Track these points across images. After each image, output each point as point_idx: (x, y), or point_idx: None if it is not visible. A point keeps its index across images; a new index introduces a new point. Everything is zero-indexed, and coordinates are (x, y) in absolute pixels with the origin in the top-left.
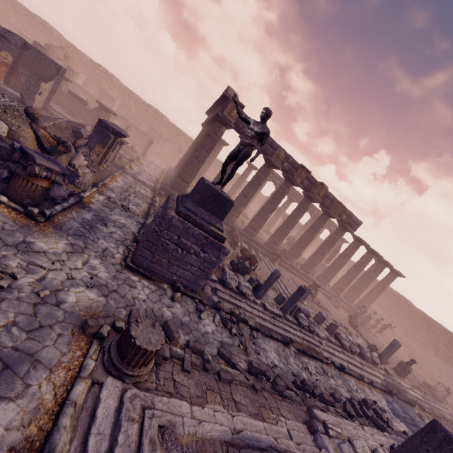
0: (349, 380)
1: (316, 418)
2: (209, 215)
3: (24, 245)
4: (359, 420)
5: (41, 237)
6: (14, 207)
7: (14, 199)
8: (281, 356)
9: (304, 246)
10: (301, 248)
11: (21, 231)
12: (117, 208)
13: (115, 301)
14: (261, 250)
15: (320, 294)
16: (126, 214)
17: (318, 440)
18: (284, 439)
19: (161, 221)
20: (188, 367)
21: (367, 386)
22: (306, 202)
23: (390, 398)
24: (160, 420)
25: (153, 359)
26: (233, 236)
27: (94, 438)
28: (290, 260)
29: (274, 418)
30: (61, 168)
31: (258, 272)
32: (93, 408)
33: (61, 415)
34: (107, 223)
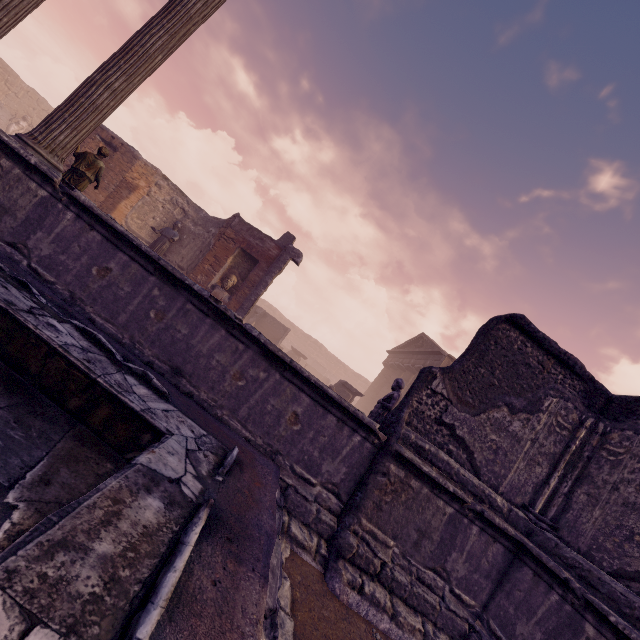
0: None
1: None
2: None
3: None
4: None
5: None
6: None
7: None
8: None
9: None
10: None
11: None
12: None
13: None
14: None
15: None
16: None
17: None
18: None
19: None
20: None
21: None
22: None
23: None
24: None
25: None
26: None
27: None
28: None
29: None
30: None
31: None
32: None
33: None
34: None
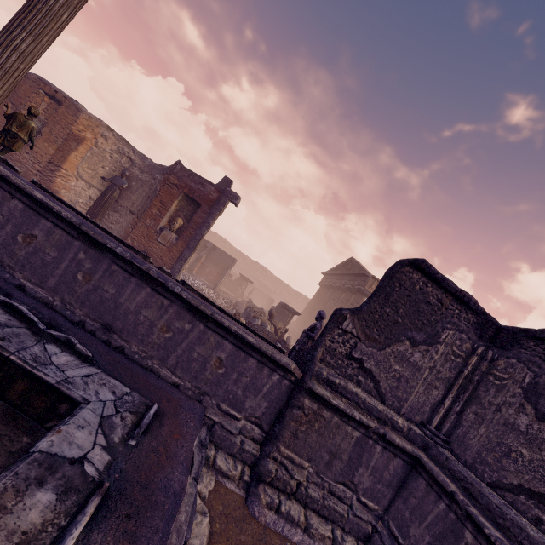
0: None
1: None
2: None
3: None
4: None
5: None
6: None
7: None
8: None
9: None
10: None
11: None
12: None
13: None
14: None
15: None
16: None
17: None
18: None
19: None
20: None
21: None
22: None
23: None
24: None
25: None
26: None
27: None
28: None
29: None
30: None
31: None
32: None
33: None
34: None
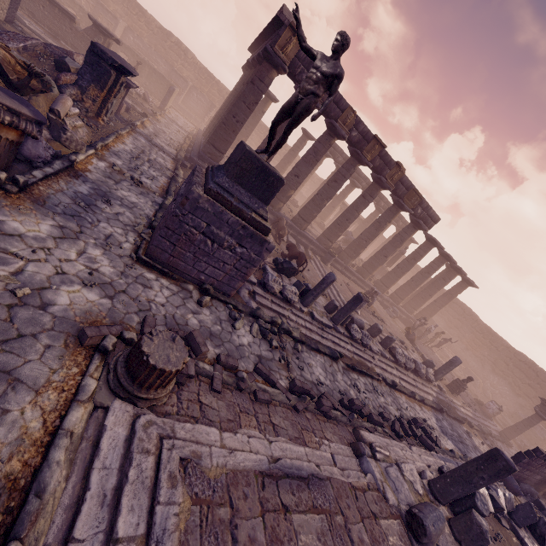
0: (399, 397)
1: (363, 440)
2: (249, 197)
3: None
4: (407, 440)
5: (14, 214)
6: None
7: None
8: (328, 372)
9: (364, 245)
10: (361, 247)
11: None
12: (124, 181)
13: (124, 305)
14: (312, 247)
15: (377, 303)
16: (137, 190)
17: (364, 464)
18: (328, 466)
19: (184, 201)
20: (218, 386)
21: (418, 403)
22: (374, 189)
23: (440, 415)
24: (182, 451)
25: (174, 379)
26: (278, 227)
27: (98, 473)
28: (346, 260)
29: (317, 442)
30: (34, 112)
31: (307, 273)
32: (97, 437)
33: (52, 448)
34: (110, 200)
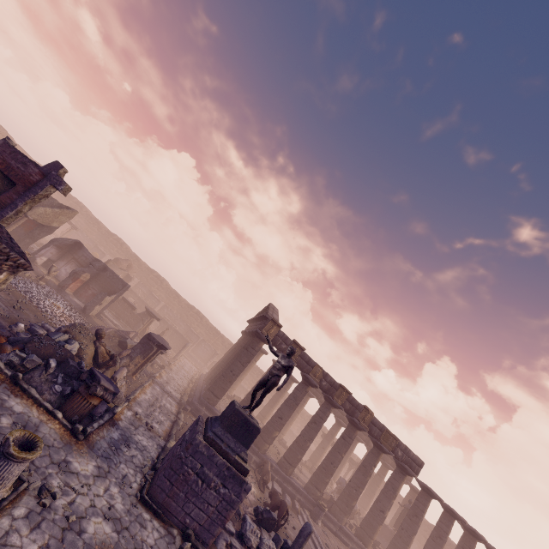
0: None
1: None
2: (235, 442)
3: (64, 464)
4: None
5: (77, 456)
6: (65, 424)
7: (66, 415)
8: None
9: (355, 495)
10: (352, 497)
11: (65, 449)
12: (141, 426)
13: (126, 541)
14: (299, 497)
15: None
16: (148, 434)
17: None
18: None
19: (189, 446)
20: None
21: None
22: (351, 430)
23: None
24: None
25: None
26: (262, 471)
27: None
28: (339, 517)
29: None
30: (115, 388)
31: (292, 531)
32: None
33: None
34: (130, 444)
